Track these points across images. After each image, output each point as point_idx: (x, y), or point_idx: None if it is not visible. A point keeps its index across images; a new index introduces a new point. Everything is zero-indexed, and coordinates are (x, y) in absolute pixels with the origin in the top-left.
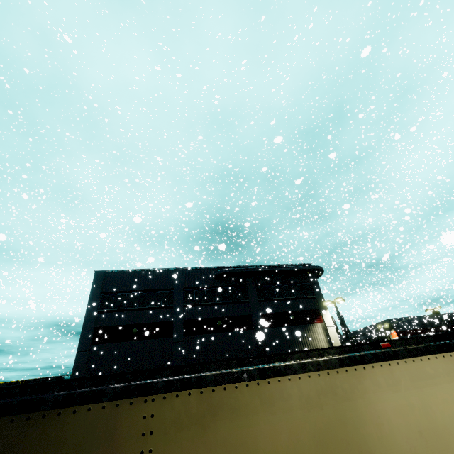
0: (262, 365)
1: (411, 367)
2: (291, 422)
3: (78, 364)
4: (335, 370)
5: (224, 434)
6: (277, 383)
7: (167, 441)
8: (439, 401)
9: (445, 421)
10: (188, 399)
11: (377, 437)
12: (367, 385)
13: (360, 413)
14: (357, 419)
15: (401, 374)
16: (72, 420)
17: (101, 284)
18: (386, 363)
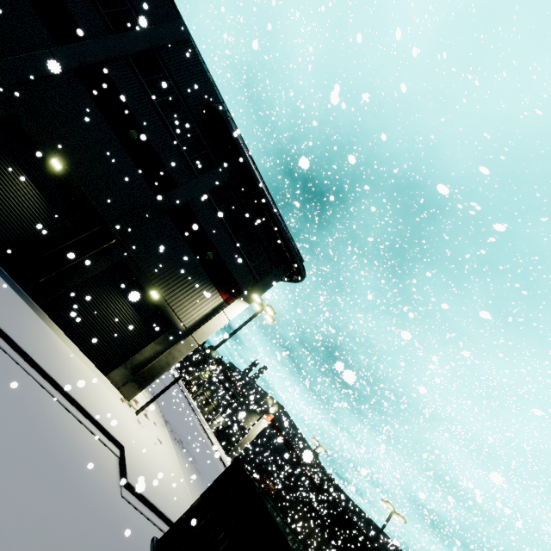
0: None
1: None
2: None
3: None
4: None
5: None
6: None
7: None
8: None
9: None
10: None
11: None
12: None
13: None
14: None
15: None
16: None
17: None
18: None
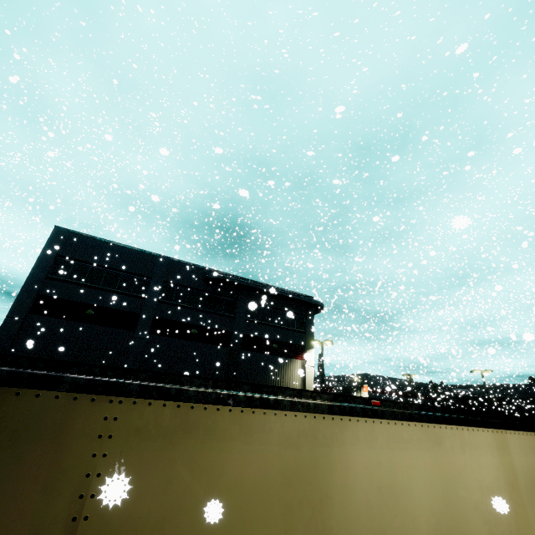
0: (252, 394)
1: (391, 429)
2: (264, 455)
3: (5, 331)
4: (323, 416)
5: (192, 454)
6: (262, 415)
7: (126, 449)
8: (404, 464)
9: (403, 482)
10: (161, 410)
11: (341, 485)
12: (347, 436)
13: (333, 461)
14: (328, 466)
15: (381, 433)
16: (12, 402)
17: (60, 244)
18: (371, 420)
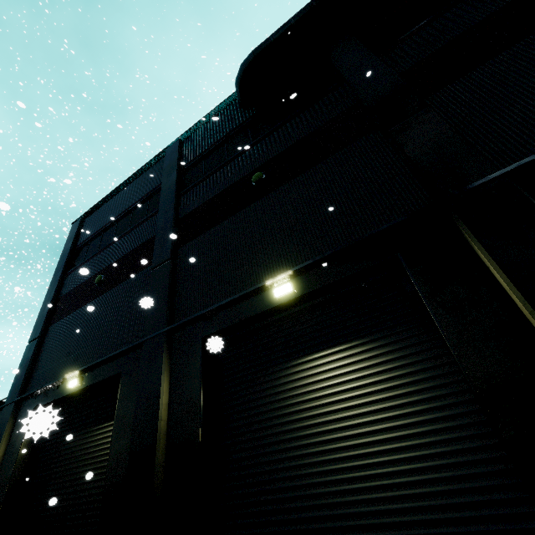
0: None
1: None
2: None
3: (23, 362)
4: None
5: None
6: None
7: None
8: None
9: None
10: None
11: None
12: None
13: None
14: None
15: None
16: None
17: (74, 235)
18: None
